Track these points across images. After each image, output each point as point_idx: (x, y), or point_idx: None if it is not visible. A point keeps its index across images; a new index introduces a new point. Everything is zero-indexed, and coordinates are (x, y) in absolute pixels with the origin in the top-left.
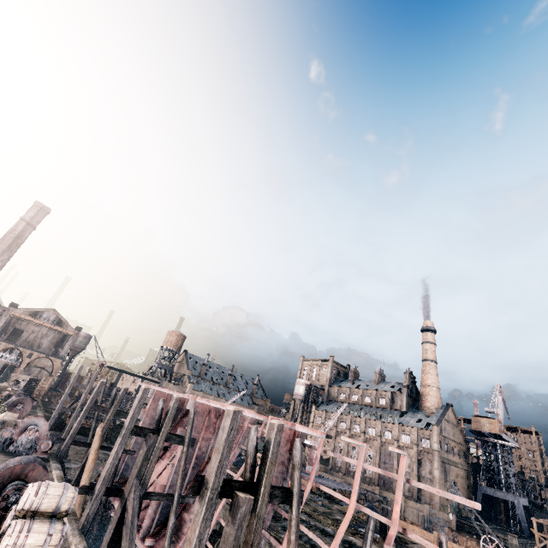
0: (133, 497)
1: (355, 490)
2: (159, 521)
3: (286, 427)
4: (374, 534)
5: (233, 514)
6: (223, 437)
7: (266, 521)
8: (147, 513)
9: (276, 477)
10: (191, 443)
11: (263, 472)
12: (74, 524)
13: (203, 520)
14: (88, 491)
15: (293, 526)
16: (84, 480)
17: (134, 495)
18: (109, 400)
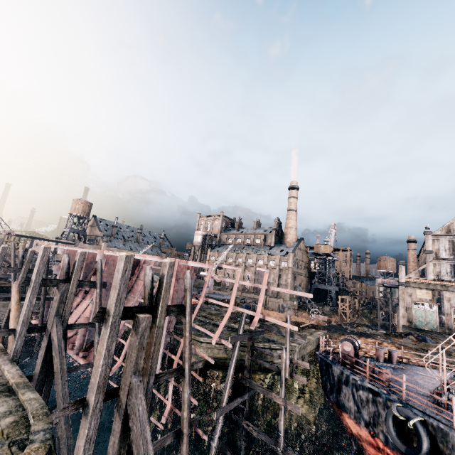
0: (56, 330)
1: (233, 298)
2: (89, 340)
3: (182, 265)
4: (248, 320)
5: (135, 329)
6: (119, 277)
7: (171, 327)
8: (77, 337)
9: (177, 299)
10: (103, 285)
11: (159, 297)
12: (3, 357)
13: (109, 337)
14: (10, 333)
15: (187, 327)
16: (12, 325)
17: (57, 328)
18: (23, 262)
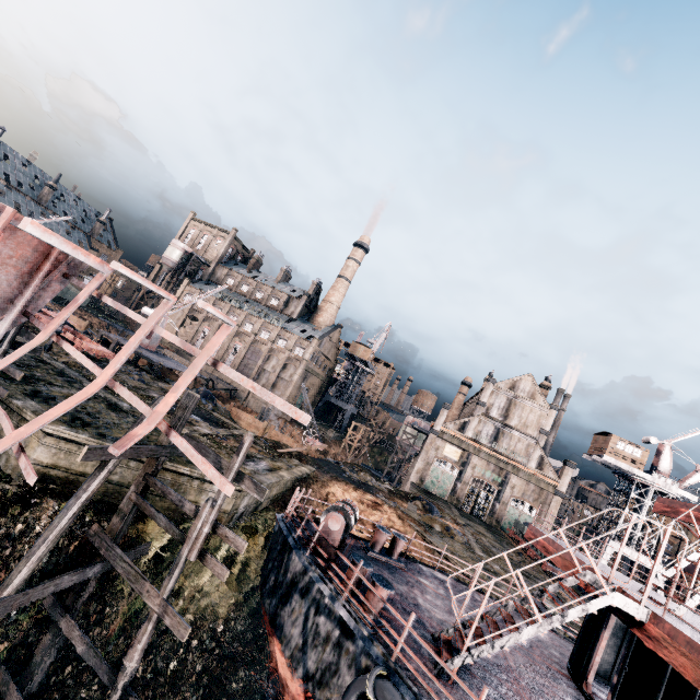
0: None
1: (119, 360)
2: None
3: (26, 233)
4: (193, 417)
5: None
6: None
7: None
8: None
9: None
10: None
11: None
12: None
13: None
14: None
15: None
16: None
17: None
18: None
